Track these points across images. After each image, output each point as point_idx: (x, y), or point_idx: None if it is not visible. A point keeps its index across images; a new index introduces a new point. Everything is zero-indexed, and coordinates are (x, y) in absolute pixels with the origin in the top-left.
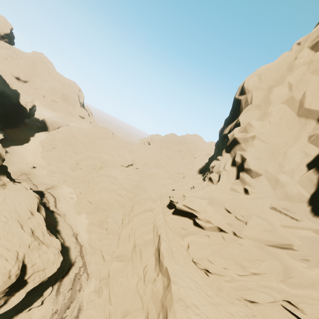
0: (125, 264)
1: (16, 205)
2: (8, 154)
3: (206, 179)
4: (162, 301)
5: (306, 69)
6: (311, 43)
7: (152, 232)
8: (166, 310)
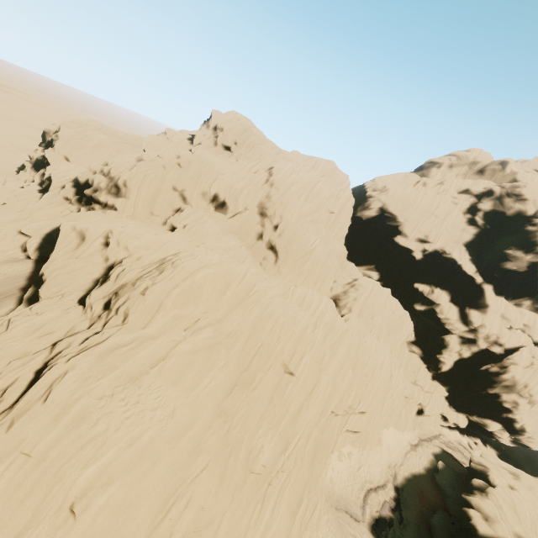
0: None
1: (537, 506)
2: None
3: None
4: None
5: None
6: None
7: None
8: None
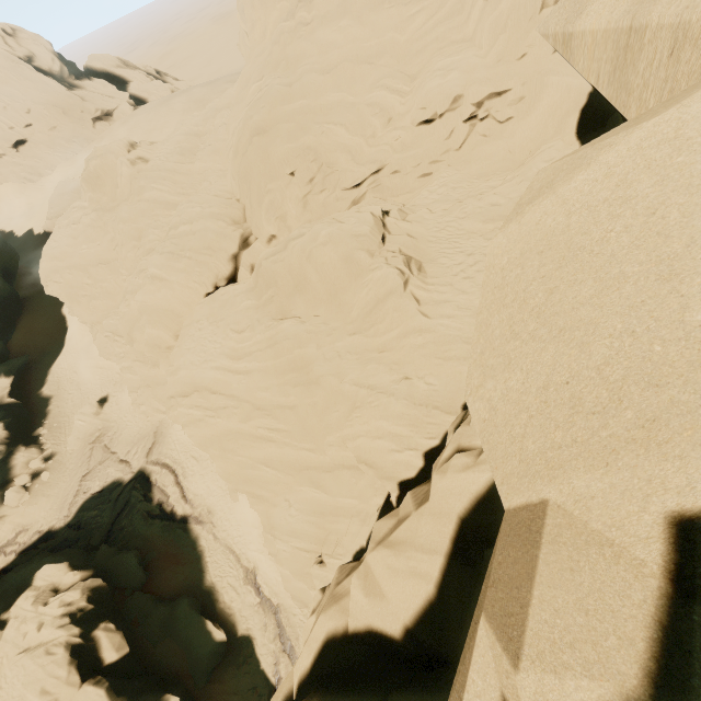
0: None
1: None
2: (53, 402)
3: None
4: None
5: None
6: None
7: None
8: None
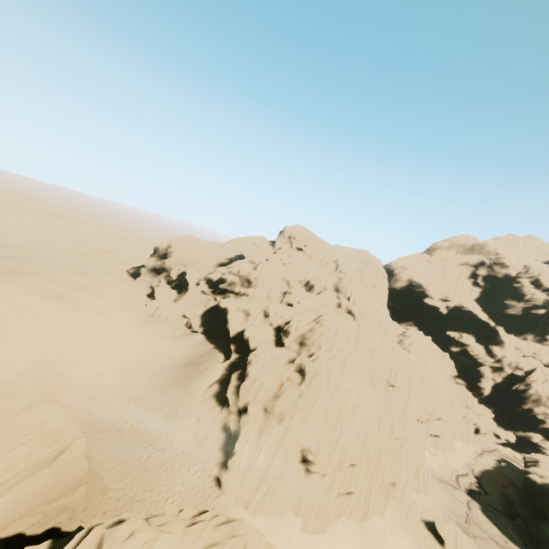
0: None
1: None
2: None
3: (548, 344)
4: None
5: None
6: None
7: None
8: None
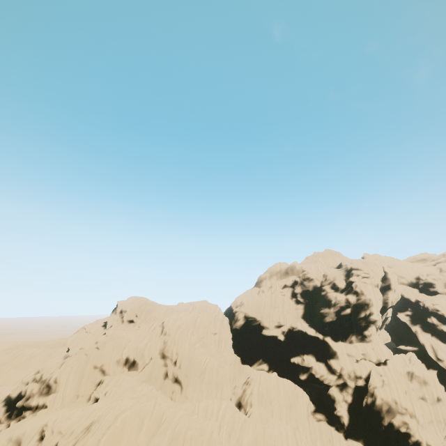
0: (412, 399)
1: None
2: None
3: (369, 340)
4: (420, 382)
5: (376, 292)
6: (374, 284)
7: (401, 376)
8: (423, 380)
